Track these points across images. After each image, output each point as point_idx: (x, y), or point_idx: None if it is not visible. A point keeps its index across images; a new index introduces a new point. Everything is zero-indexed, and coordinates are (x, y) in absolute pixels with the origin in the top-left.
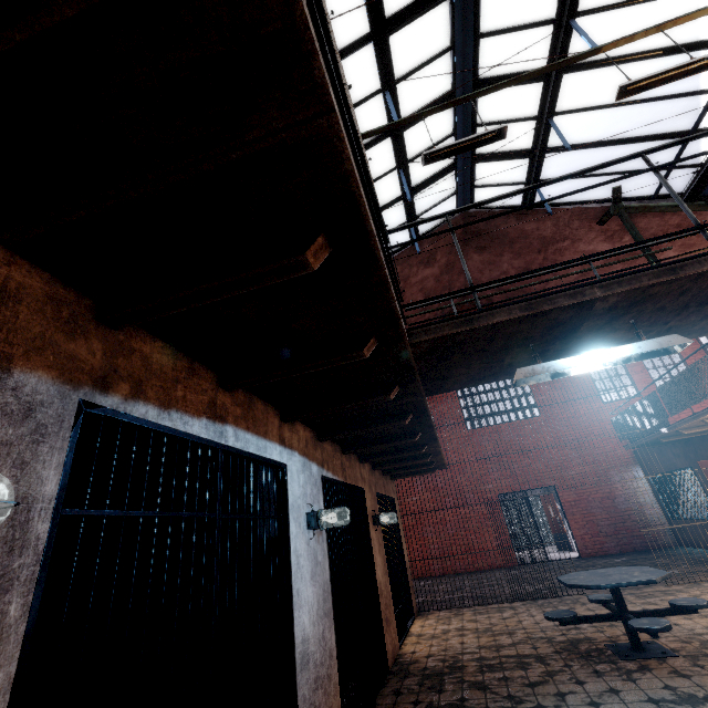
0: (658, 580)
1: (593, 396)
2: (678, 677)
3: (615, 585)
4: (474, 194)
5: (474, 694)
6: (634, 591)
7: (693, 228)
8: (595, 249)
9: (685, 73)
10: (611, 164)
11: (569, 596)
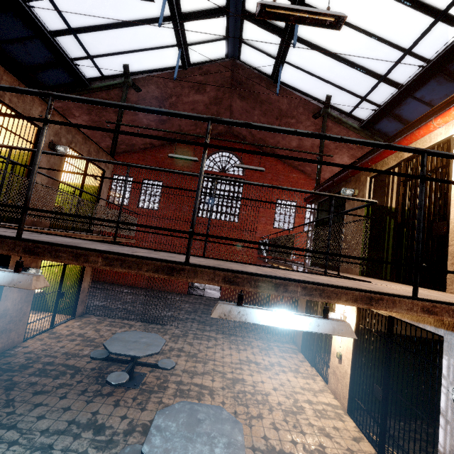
0: (143, 356)
1: (270, 222)
2: (112, 405)
3: (118, 354)
4: (241, 47)
5: None
6: (200, 332)
7: (10, 206)
8: None
9: (317, 21)
10: (19, 91)
11: (168, 326)
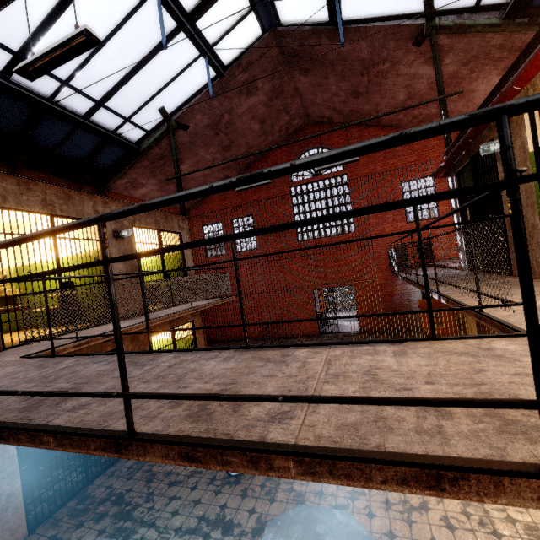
0: None
1: (400, 216)
2: (240, 496)
3: None
4: (275, 8)
5: (140, 486)
6: None
7: None
8: (417, 72)
9: None
10: None
11: None
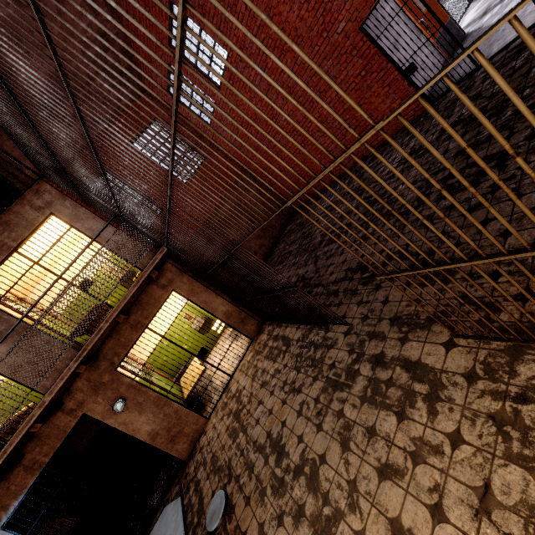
0: None
1: None
2: None
3: None
4: None
5: None
6: (393, 344)
7: None
8: None
9: None
10: None
11: (335, 329)
